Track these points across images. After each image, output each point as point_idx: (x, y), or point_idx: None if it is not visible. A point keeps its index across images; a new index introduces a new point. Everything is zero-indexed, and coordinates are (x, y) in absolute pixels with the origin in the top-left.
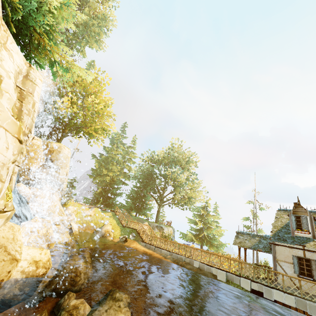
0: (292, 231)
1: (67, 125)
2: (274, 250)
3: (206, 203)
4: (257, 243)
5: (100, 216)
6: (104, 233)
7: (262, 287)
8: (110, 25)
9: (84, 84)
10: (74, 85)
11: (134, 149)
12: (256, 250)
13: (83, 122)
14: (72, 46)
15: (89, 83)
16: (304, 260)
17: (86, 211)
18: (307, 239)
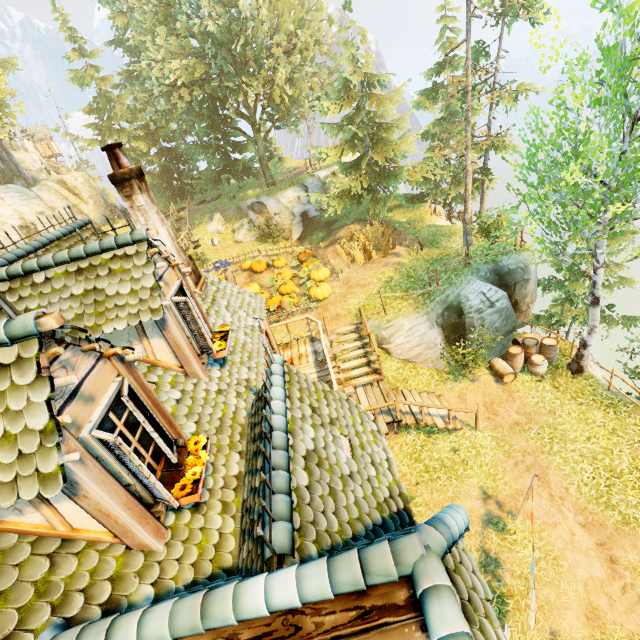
0: None
1: None
2: None
3: (353, 58)
4: None
5: None
6: None
7: None
8: None
9: None
10: None
11: None
12: None
13: None
14: None
15: None
16: None
17: None
18: None
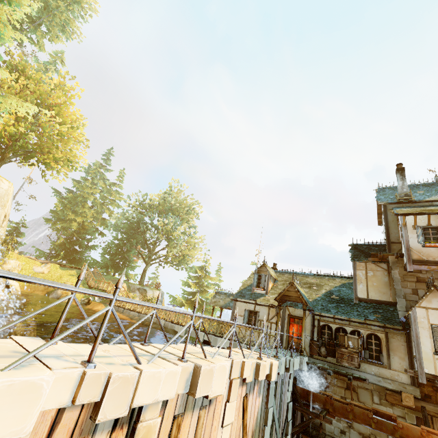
0: (253, 288)
1: (9, 147)
2: (234, 306)
3: (206, 262)
4: (230, 301)
5: (58, 274)
6: (60, 295)
7: (212, 337)
8: (89, 9)
9: (40, 91)
10: (24, 90)
11: (121, 188)
12: (226, 308)
13: (37, 145)
14: (21, 32)
15: (48, 91)
16: (253, 313)
17: (36, 267)
18: (261, 295)
